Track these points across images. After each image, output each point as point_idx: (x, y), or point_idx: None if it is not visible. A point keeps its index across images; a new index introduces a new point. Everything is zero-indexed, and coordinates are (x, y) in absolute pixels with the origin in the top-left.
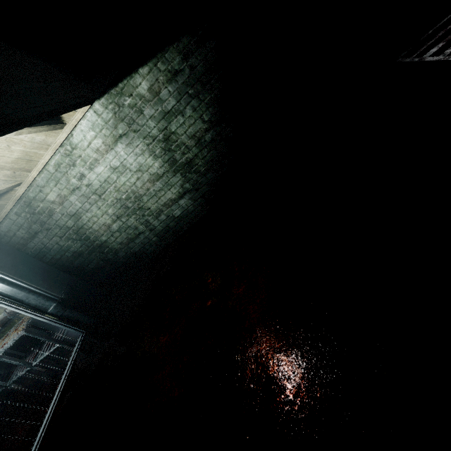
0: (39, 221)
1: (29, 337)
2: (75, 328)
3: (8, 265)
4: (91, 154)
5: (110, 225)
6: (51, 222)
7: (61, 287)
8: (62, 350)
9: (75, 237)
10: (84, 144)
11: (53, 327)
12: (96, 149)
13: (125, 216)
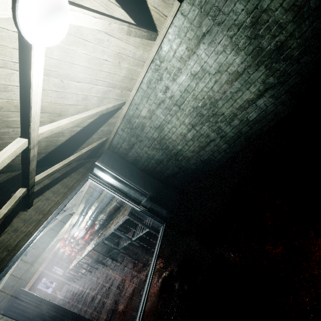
0: (135, 135)
1: (128, 220)
2: (158, 219)
3: (118, 168)
4: (175, 64)
5: (185, 135)
6: (143, 135)
7: (149, 186)
8: (149, 233)
9: (158, 147)
10: (170, 54)
11: (141, 216)
12: (179, 58)
13: (198, 125)
